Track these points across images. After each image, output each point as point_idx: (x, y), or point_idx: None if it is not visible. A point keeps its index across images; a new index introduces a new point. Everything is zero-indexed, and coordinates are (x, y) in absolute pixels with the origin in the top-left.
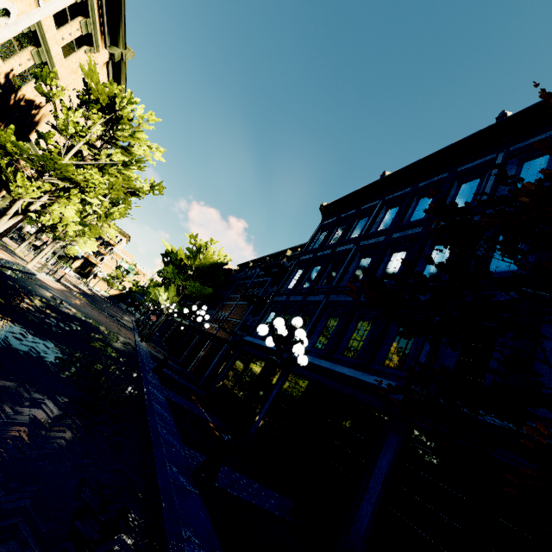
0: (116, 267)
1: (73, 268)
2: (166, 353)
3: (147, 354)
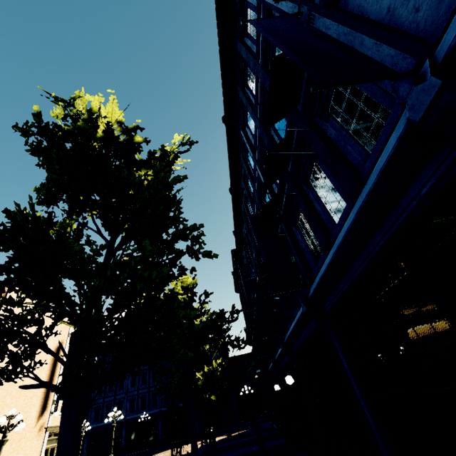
0: None
1: None
2: None
3: None
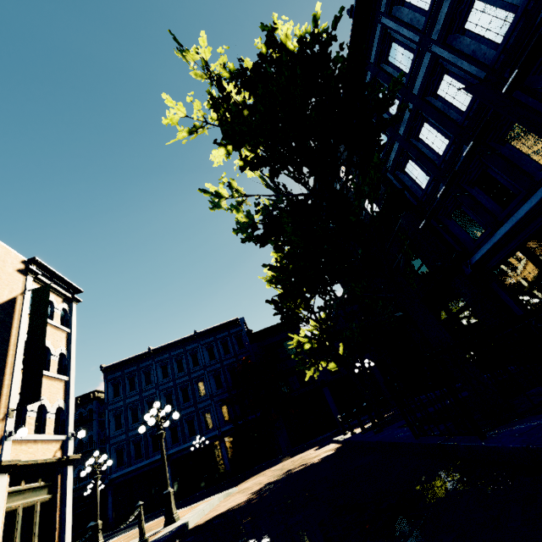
0: None
1: None
2: None
3: None
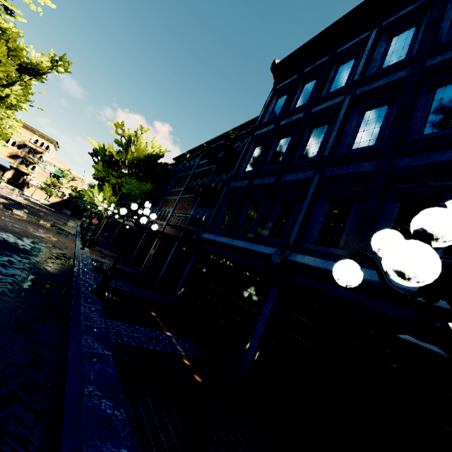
0: (49, 175)
1: (3, 180)
2: (115, 254)
3: (88, 266)
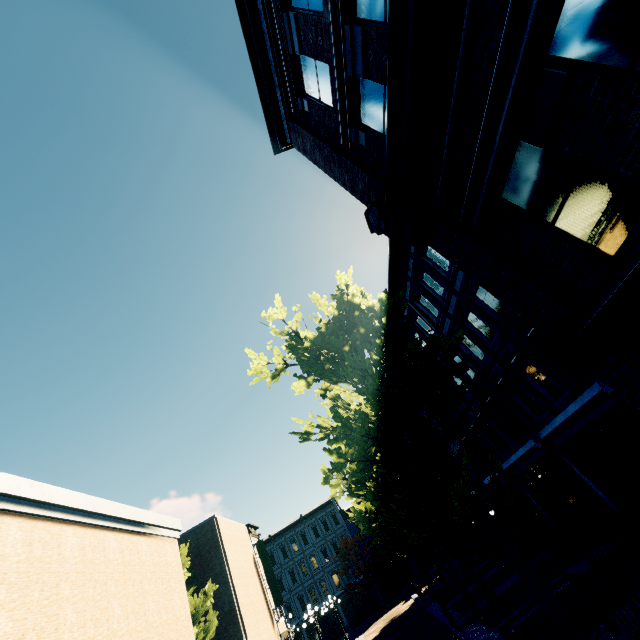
0: None
1: None
2: None
3: None
